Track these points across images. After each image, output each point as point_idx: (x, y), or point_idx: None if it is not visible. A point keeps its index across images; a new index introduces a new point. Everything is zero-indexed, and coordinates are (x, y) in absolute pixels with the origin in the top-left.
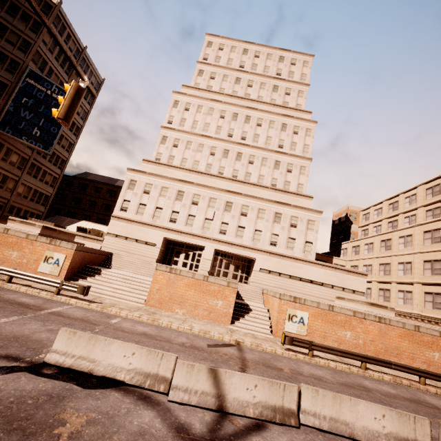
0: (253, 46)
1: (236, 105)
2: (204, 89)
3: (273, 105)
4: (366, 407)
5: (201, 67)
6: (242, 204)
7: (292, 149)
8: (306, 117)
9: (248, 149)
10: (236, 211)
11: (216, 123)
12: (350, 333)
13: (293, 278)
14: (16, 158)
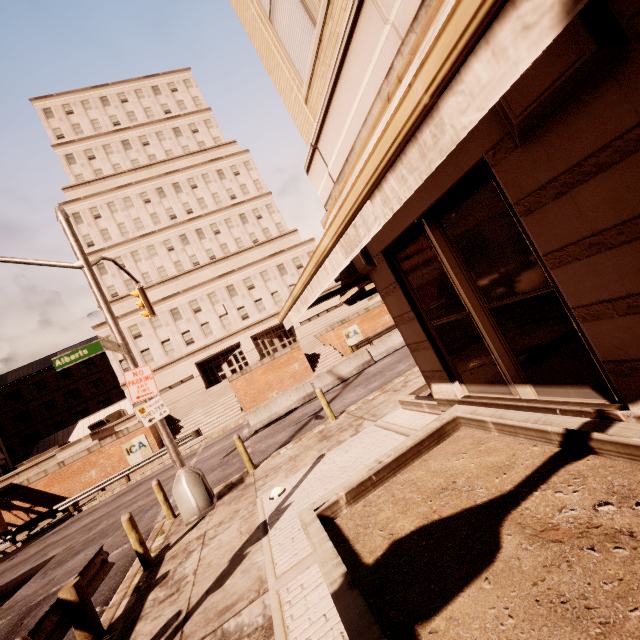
0: (109, 89)
1: (151, 178)
2: (97, 179)
3: (190, 154)
4: (395, 335)
5: (65, 151)
6: (243, 279)
7: (246, 193)
8: (234, 150)
9: (204, 221)
10: (241, 290)
11: (146, 213)
12: (387, 316)
13: (330, 311)
14: None
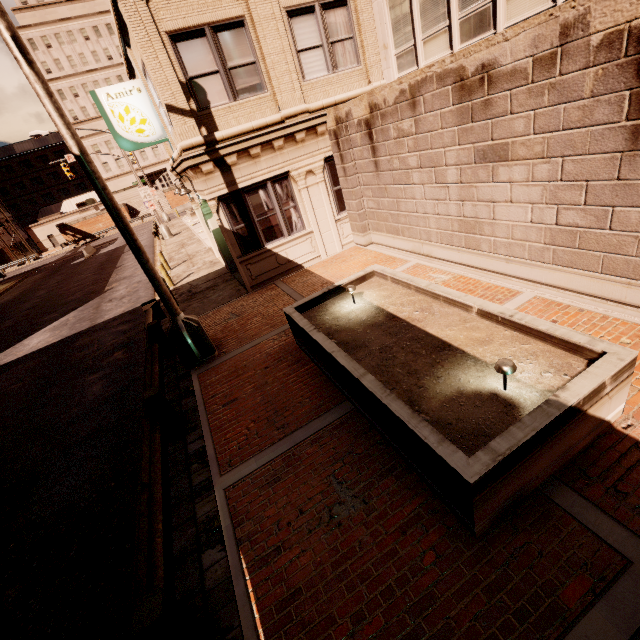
0: None
1: (87, 16)
2: (39, 5)
3: None
4: None
5: None
6: None
7: None
8: None
9: None
10: None
11: (88, 50)
12: None
13: None
14: None
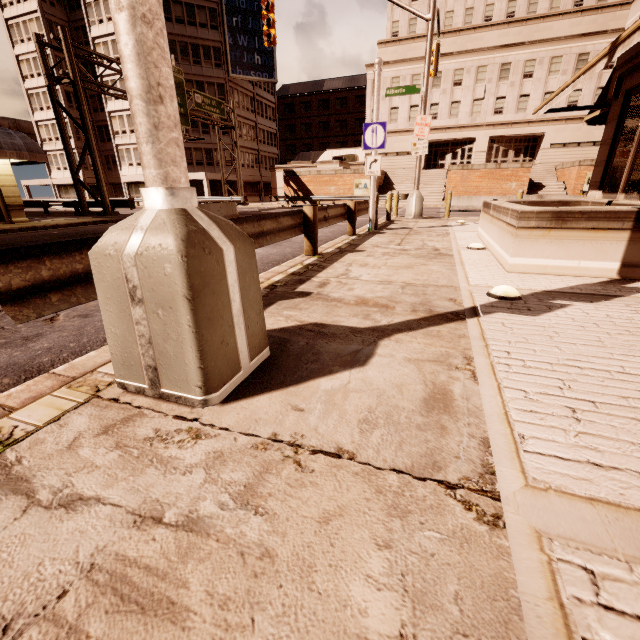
0: None
1: None
2: None
3: None
4: None
5: None
6: (526, 60)
7: None
8: None
9: None
10: (515, 74)
11: None
12: None
13: (598, 145)
14: (247, 101)
